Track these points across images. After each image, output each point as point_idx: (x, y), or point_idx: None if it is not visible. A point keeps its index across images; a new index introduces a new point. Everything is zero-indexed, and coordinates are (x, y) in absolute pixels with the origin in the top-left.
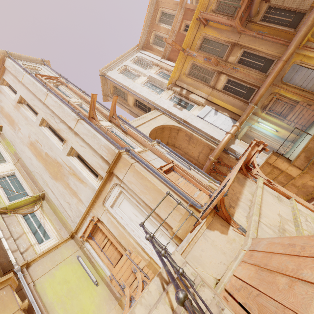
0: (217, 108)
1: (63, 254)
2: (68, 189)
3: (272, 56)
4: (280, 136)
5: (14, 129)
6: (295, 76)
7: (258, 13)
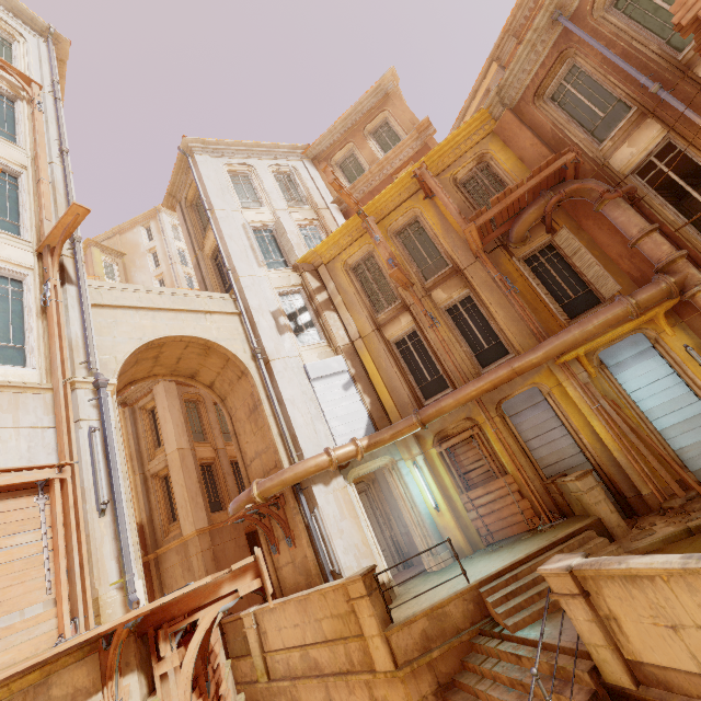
0: (360, 375)
1: None
2: None
3: (508, 342)
4: (439, 524)
5: None
6: (528, 413)
7: (525, 242)
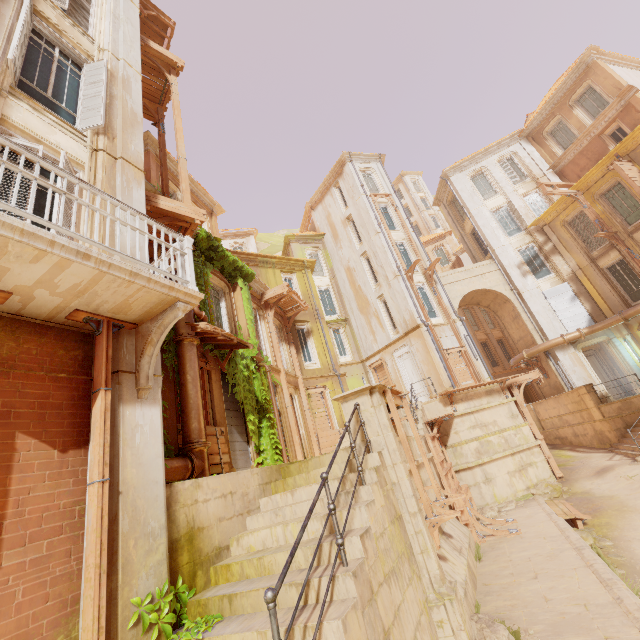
0: (581, 292)
1: (355, 371)
2: (369, 326)
3: None
4: None
5: (336, 245)
6: None
7: None
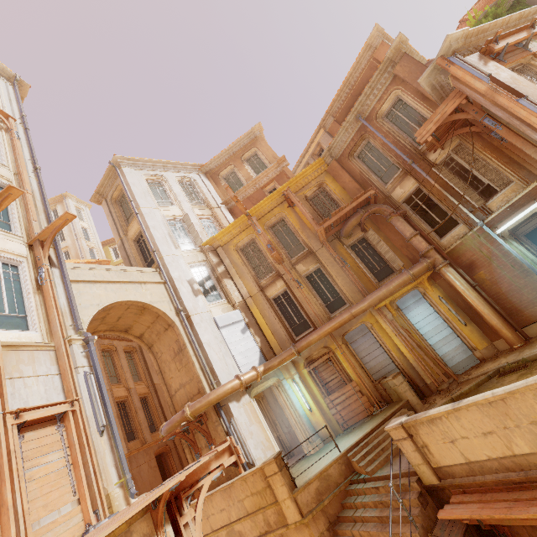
0: (252, 322)
1: None
2: None
3: (345, 297)
4: (313, 421)
5: None
6: (360, 340)
7: (350, 236)
